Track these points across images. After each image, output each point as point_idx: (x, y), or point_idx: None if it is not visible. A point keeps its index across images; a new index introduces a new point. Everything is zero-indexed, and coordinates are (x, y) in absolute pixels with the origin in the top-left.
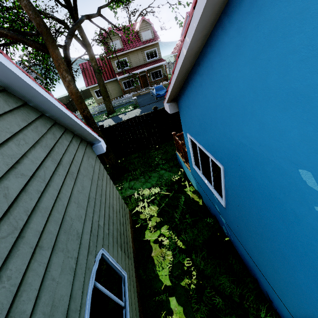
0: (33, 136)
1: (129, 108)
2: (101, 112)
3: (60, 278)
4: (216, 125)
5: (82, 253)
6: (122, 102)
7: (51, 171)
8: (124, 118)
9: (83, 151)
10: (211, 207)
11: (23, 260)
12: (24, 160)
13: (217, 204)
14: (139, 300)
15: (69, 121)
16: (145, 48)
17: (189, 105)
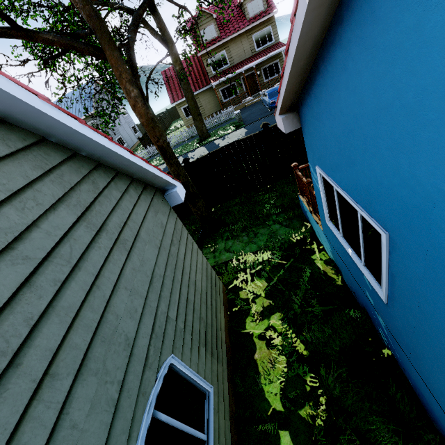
0: (52, 191)
1: (230, 129)
2: (191, 137)
3: (88, 421)
4: (377, 152)
5: (134, 370)
6: (220, 121)
7: (85, 243)
8: (222, 144)
9: (148, 203)
10: (358, 293)
11: (14, 406)
12: (31, 234)
13: (370, 292)
14: (233, 424)
15: (120, 160)
16: (253, 30)
17: (320, 115)
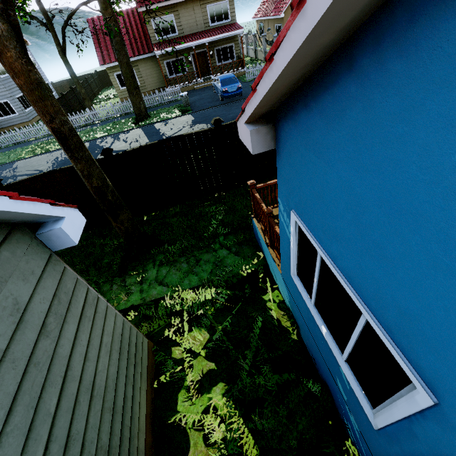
0: None
1: (175, 112)
2: (126, 114)
3: None
4: None
5: None
6: (163, 100)
7: None
8: (164, 129)
9: None
10: (320, 366)
11: None
12: None
13: (345, 387)
14: None
15: None
16: None
17: (324, 148)
